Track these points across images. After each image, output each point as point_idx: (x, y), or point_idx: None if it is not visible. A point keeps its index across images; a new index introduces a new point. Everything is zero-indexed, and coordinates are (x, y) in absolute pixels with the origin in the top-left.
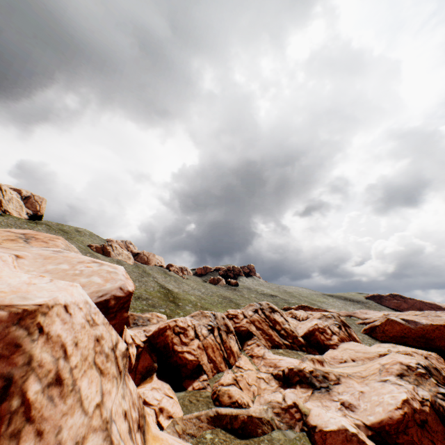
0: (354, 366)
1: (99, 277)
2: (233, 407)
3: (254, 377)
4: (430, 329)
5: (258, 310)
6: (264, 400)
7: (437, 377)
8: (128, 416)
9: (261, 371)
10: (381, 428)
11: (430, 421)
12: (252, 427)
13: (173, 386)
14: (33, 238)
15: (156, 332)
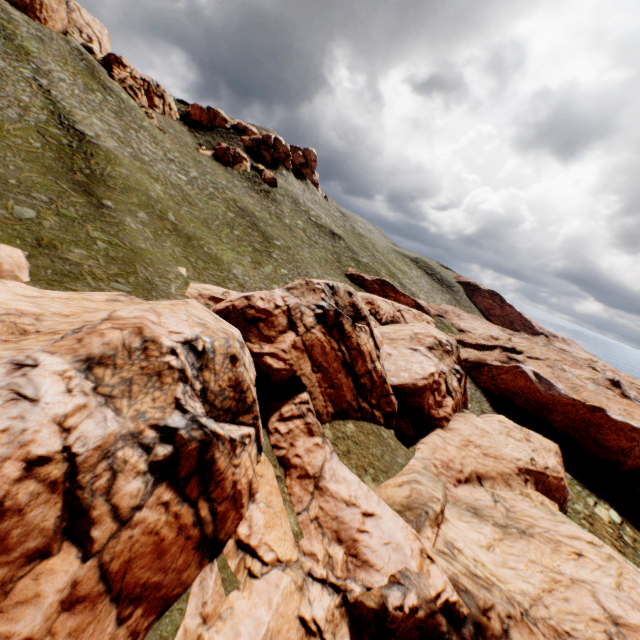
0: (506, 537)
1: None
2: None
3: (293, 631)
4: (563, 403)
5: (329, 315)
6: None
7: None
8: None
9: (312, 576)
10: None
11: None
12: None
13: None
14: None
15: None
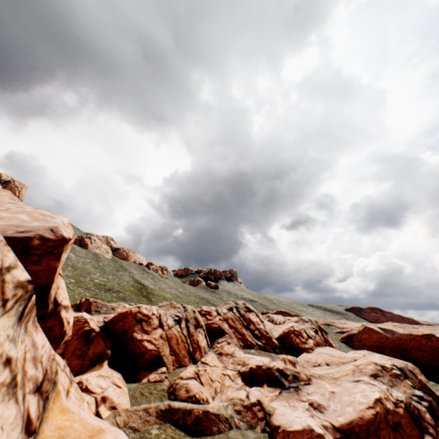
0: (327, 369)
1: (28, 216)
2: (190, 402)
3: (219, 374)
4: (407, 339)
5: (233, 308)
6: (226, 397)
7: (412, 380)
8: (14, 365)
9: (227, 368)
10: (350, 430)
11: (404, 424)
12: (206, 424)
13: (126, 376)
14: None
15: (116, 316)
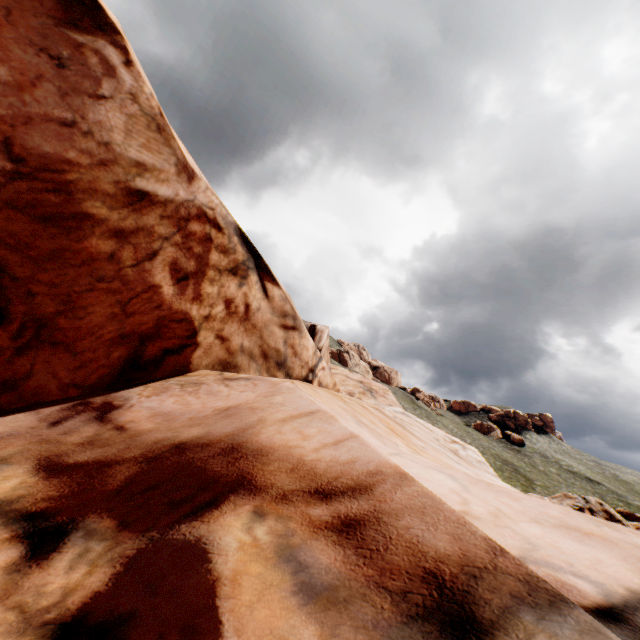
0: None
1: None
2: None
3: None
4: None
5: (583, 510)
6: None
7: None
8: None
9: None
10: None
11: None
12: None
13: None
14: (372, 390)
15: None
